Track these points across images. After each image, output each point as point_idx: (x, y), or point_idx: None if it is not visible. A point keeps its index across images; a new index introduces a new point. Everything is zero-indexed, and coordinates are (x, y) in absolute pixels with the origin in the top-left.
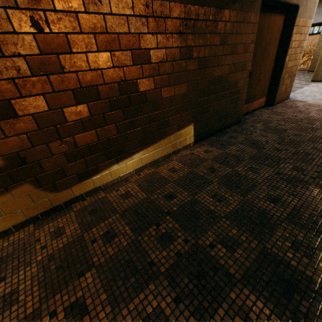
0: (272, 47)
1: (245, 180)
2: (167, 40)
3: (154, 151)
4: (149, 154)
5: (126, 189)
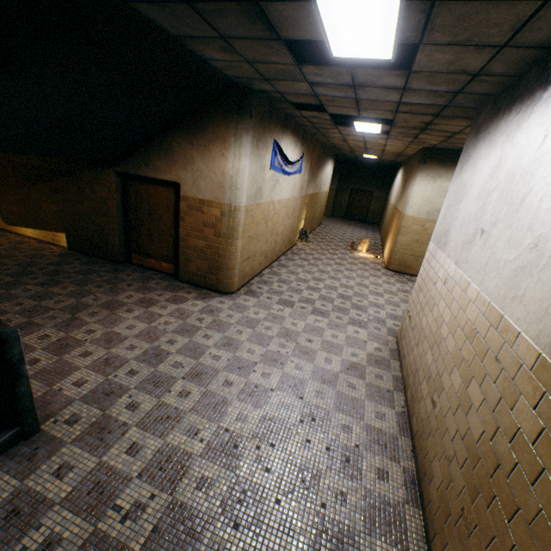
0: (165, 213)
1: (5, 258)
2: (45, 182)
3: (42, 234)
4: (39, 234)
5: (16, 239)
